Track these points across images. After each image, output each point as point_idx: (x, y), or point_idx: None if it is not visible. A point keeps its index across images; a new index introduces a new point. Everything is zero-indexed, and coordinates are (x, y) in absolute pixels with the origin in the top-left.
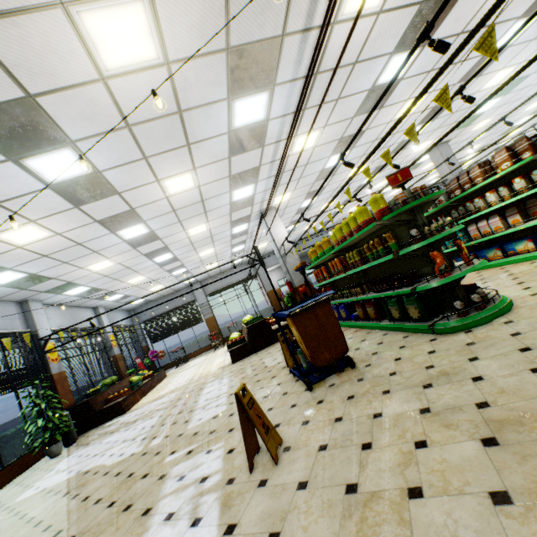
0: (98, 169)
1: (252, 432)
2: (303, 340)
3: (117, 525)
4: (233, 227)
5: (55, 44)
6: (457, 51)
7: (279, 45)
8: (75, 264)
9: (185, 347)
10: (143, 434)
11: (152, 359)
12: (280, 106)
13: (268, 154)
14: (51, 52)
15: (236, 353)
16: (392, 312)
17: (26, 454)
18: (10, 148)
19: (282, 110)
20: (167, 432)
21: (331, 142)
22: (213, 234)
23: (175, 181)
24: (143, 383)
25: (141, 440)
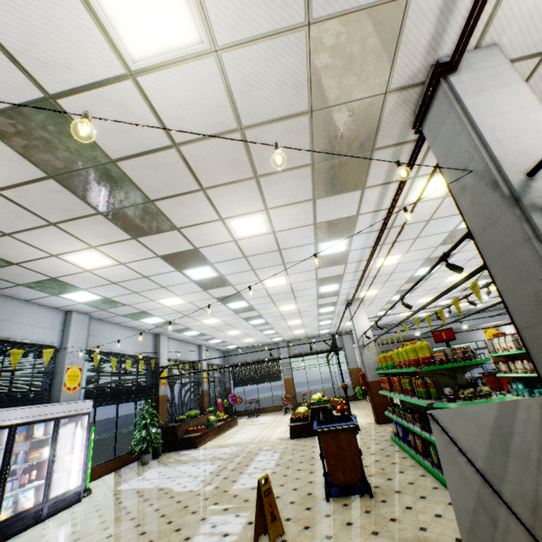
0: (222, 274)
1: (264, 515)
2: (324, 455)
3: (169, 538)
4: (320, 308)
5: (214, 231)
6: (461, 281)
7: (355, 219)
8: (195, 318)
9: (260, 400)
10: (203, 476)
11: (230, 402)
12: (359, 244)
13: (350, 267)
14: (211, 233)
15: (295, 430)
16: (432, 455)
17: (129, 453)
18: (179, 266)
19: (361, 245)
20: (218, 483)
21: (416, 260)
22: (301, 311)
23: (272, 280)
24: (217, 424)
25: (200, 481)
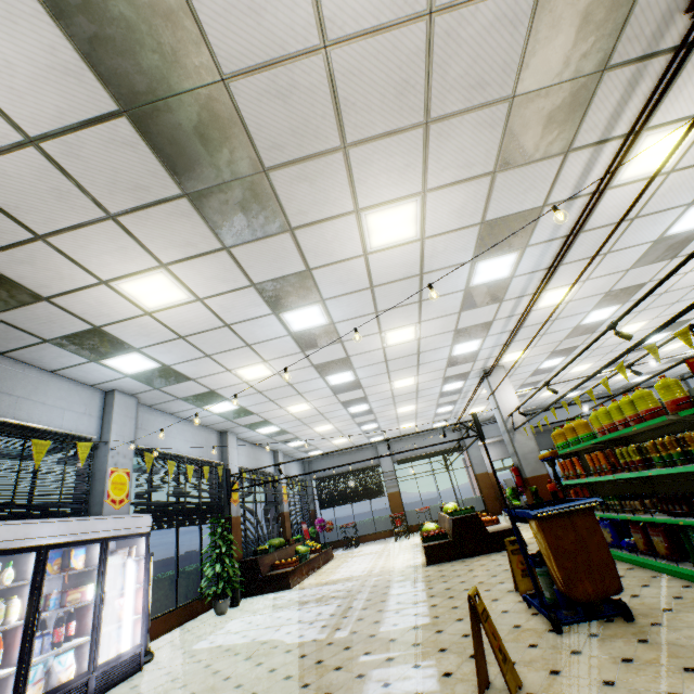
0: (333, 321)
1: (482, 655)
2: (552, 554)
3: None
4: (445, 384)
5: (341, 236)
6: None
7: (538, 214)
8: (278, 403)
9: (357, 525)
10: (322, 620)
11: (318, 529)
12: (529, 264)
13: (505, 309)
14: (336, 240)
15: (433, 551)
16: None
17: (195, 600)
18: (278, 305)
19: (531, 267)
20: (353, 627)
21: (592, 296)
22: (419, 389)
23: (397, 333)
24: (309, 556)
25: (321, 627)
